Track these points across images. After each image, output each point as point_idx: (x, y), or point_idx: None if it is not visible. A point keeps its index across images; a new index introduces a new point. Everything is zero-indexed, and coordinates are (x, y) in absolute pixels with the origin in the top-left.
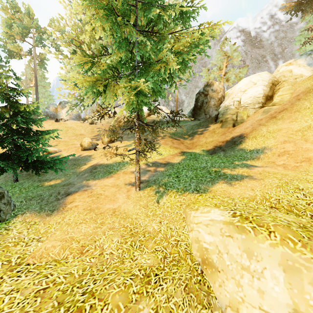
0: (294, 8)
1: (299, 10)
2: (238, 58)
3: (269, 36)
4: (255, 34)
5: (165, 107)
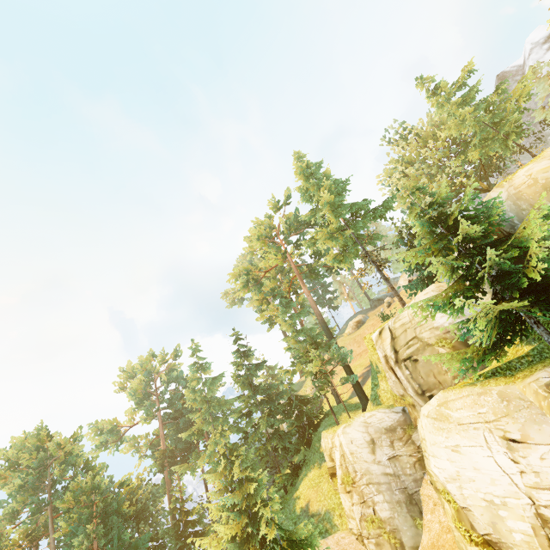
0: None
1: None
2: None
3: None
4: None
5: None
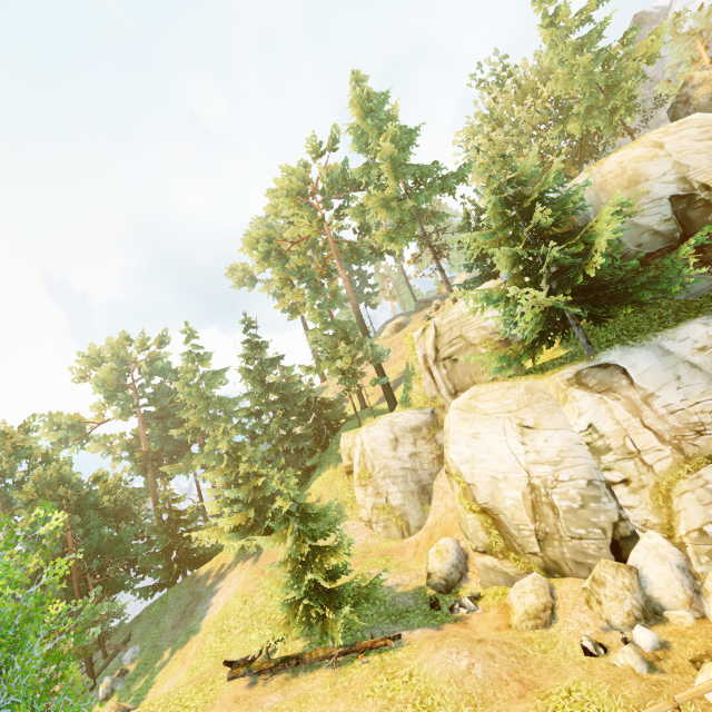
0: None
1: None
2: None
3: None
4: None
5: None
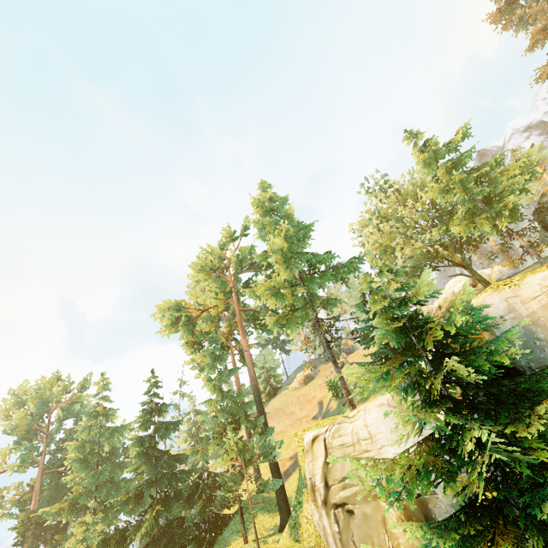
0: None
1: None
2: None
3: None
4: None
5: (488, 268)
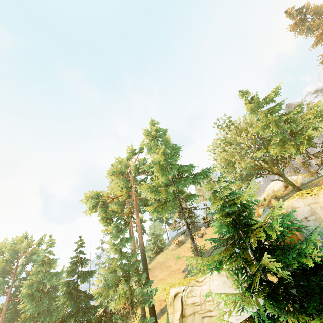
0: None
1: None
2: None
3: None
4: None
5: (295, 175)
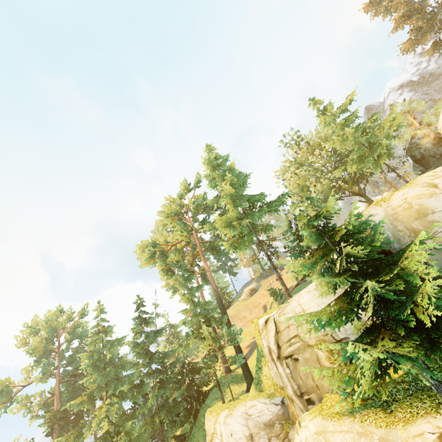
0: (433, 50)
1: (439, 47)
2: (421, 104)
3: (437, 64)
4: (417, 77)
5: (379, 195)
